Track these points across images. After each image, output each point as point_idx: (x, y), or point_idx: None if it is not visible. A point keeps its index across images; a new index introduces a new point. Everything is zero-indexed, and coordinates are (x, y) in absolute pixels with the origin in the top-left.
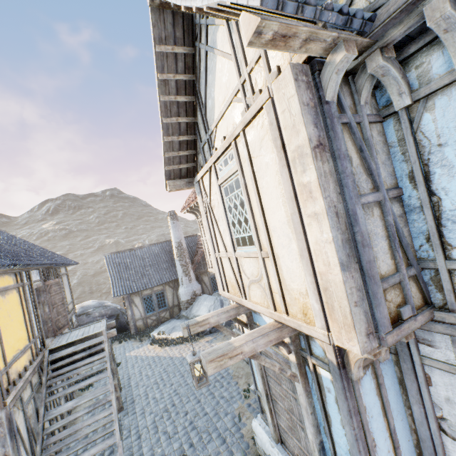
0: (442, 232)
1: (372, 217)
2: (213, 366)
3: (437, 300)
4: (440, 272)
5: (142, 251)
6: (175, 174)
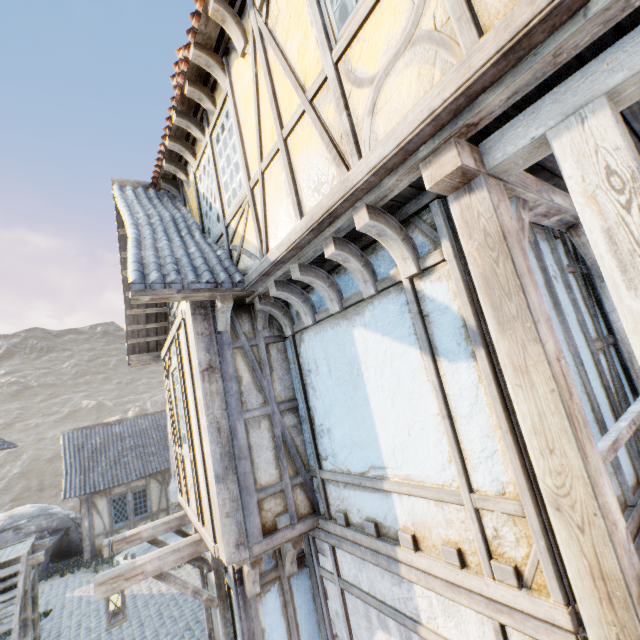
0: (318, 444)
1: (259, 430)
2: (103, 590)
3: (322, 507)
4: (318, 480)
5: (123, 425)
6: (141, 347)
